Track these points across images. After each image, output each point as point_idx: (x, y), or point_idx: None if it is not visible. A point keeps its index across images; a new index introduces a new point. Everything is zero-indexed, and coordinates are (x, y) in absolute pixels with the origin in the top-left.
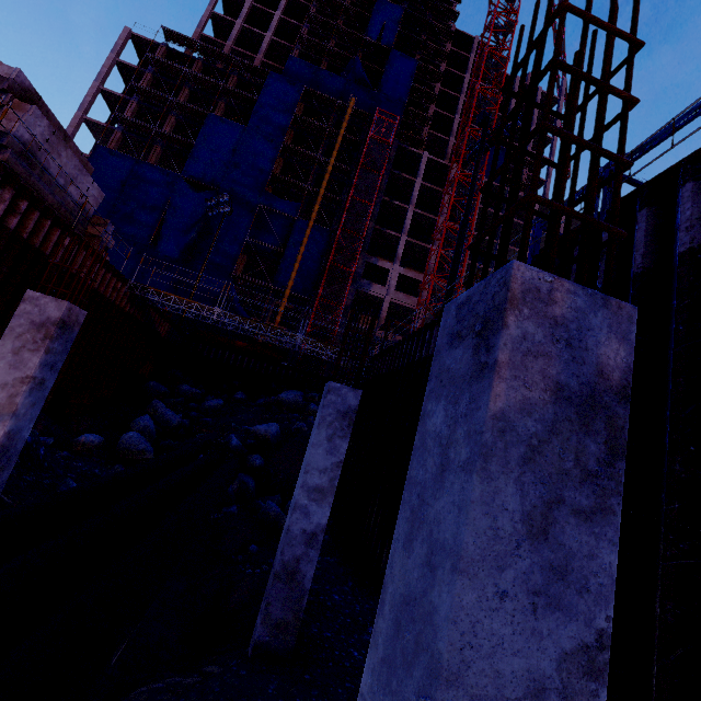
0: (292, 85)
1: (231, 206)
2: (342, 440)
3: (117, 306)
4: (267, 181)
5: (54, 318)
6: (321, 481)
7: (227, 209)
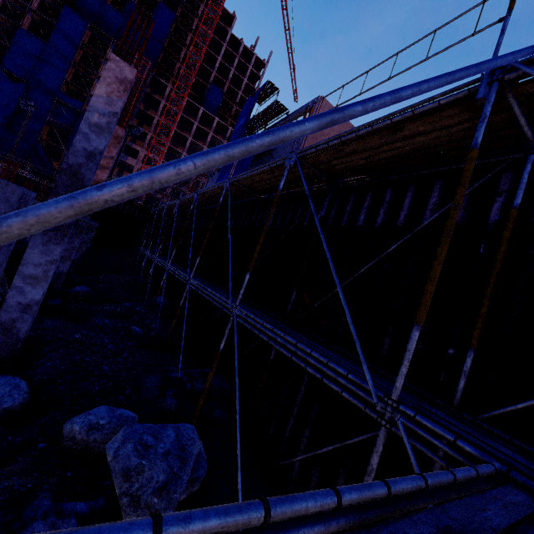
0: (81, 20)
1: (35, 108)
2: None
3: None
4: (62, 84)
5: None
6: None
7: (32, 109)
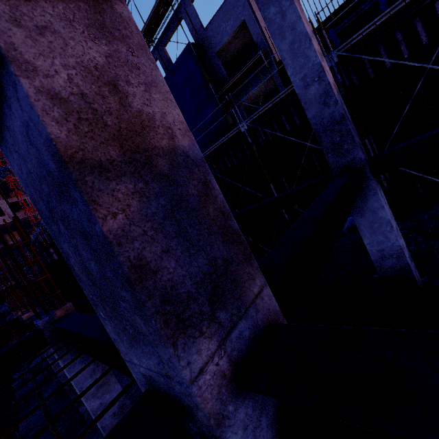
0: None
1: None
2: None
3: None
4: None
5: None
6: None
7: None
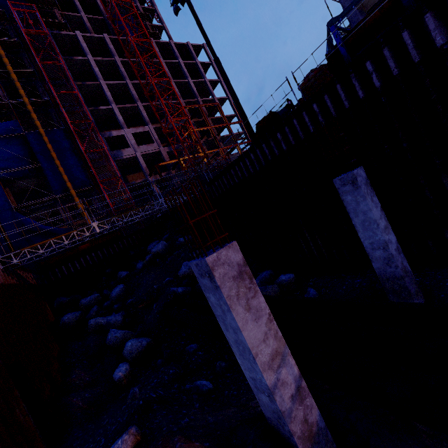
0: None
1: None
2: (374, 197)
3: (7, 285)
4: None
5: (240, 261)
6: (383, 223)
7: None
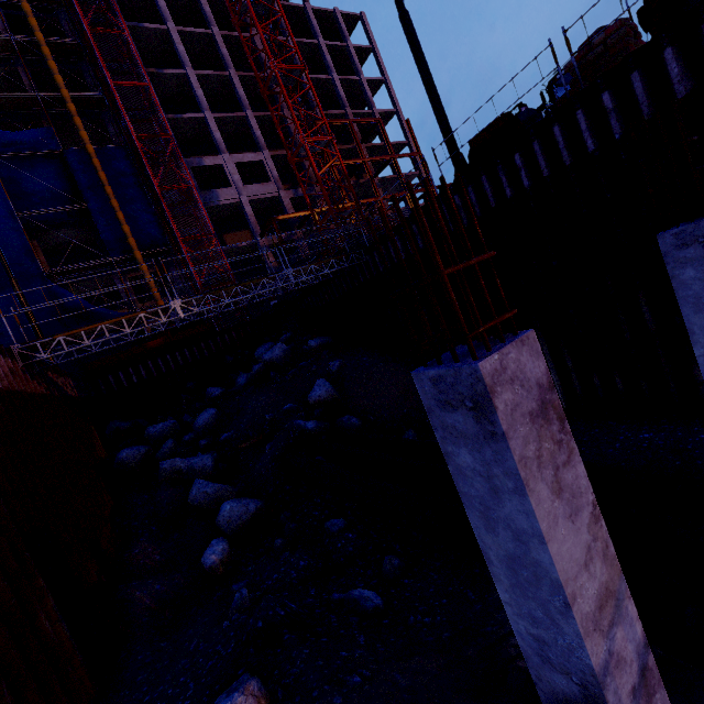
0: None
1: None
2: None
3: (31, 394)
4: None
5: (543, 378)
6: None
7: None
